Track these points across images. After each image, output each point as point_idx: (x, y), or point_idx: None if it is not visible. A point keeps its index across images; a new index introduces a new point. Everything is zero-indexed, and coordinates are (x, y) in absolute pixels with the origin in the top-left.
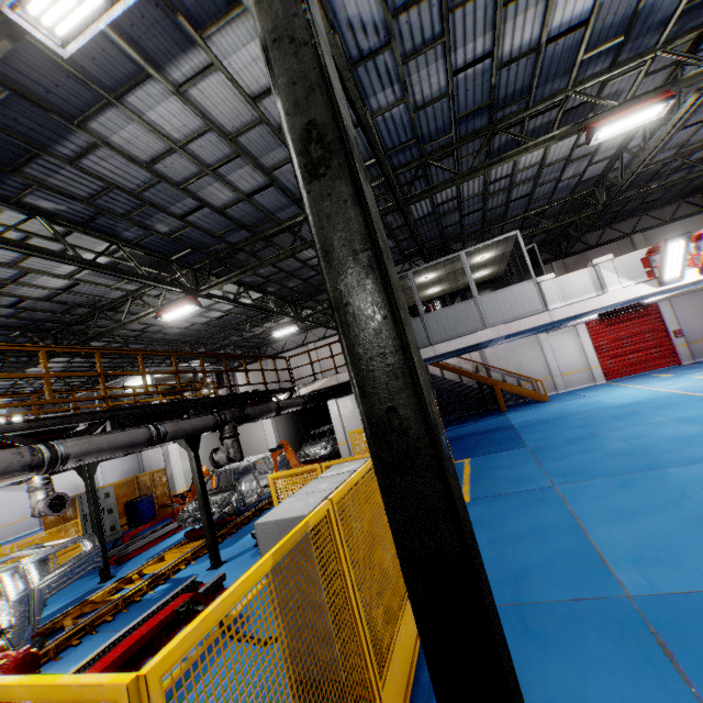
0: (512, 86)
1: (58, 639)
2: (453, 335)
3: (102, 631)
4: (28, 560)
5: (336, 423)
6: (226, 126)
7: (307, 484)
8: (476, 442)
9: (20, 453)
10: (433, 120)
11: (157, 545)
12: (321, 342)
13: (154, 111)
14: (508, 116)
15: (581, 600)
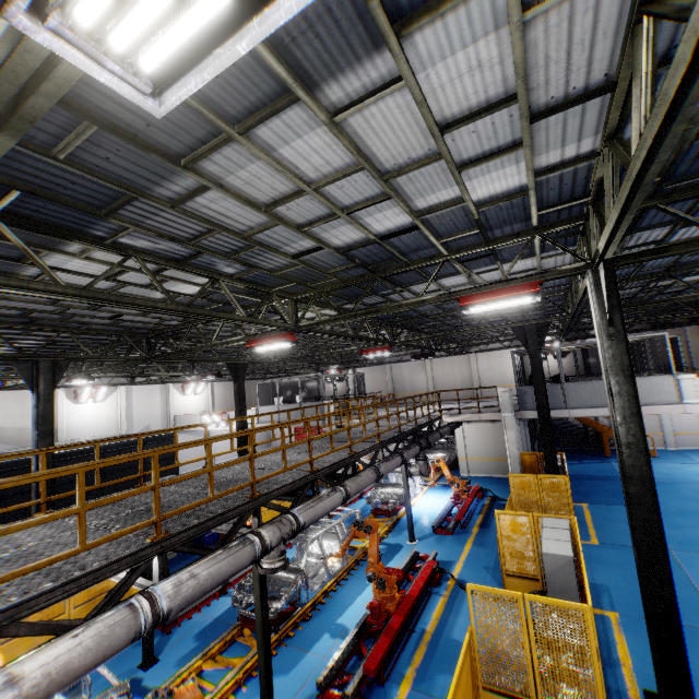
0: (692, 258)
1: (347, 564)
2: (588, 405)
3: (365, 565)
4: (341, 520)
5: (459, 442)
6: (480, 281)
7: (543, 531)
8: (587, 487)
9: (372, 473)
10: (619, 271)
11: (342, 511)
12: (437, 359)
13: (446, 280)
14: (681, 268)
15: (693, 627)
